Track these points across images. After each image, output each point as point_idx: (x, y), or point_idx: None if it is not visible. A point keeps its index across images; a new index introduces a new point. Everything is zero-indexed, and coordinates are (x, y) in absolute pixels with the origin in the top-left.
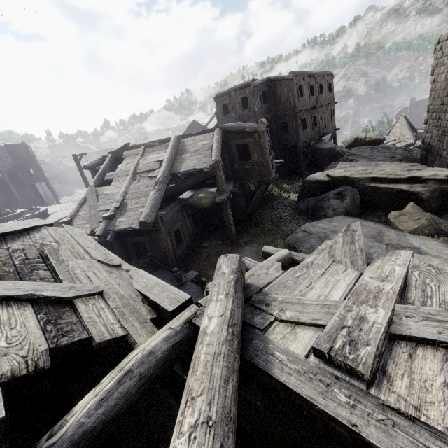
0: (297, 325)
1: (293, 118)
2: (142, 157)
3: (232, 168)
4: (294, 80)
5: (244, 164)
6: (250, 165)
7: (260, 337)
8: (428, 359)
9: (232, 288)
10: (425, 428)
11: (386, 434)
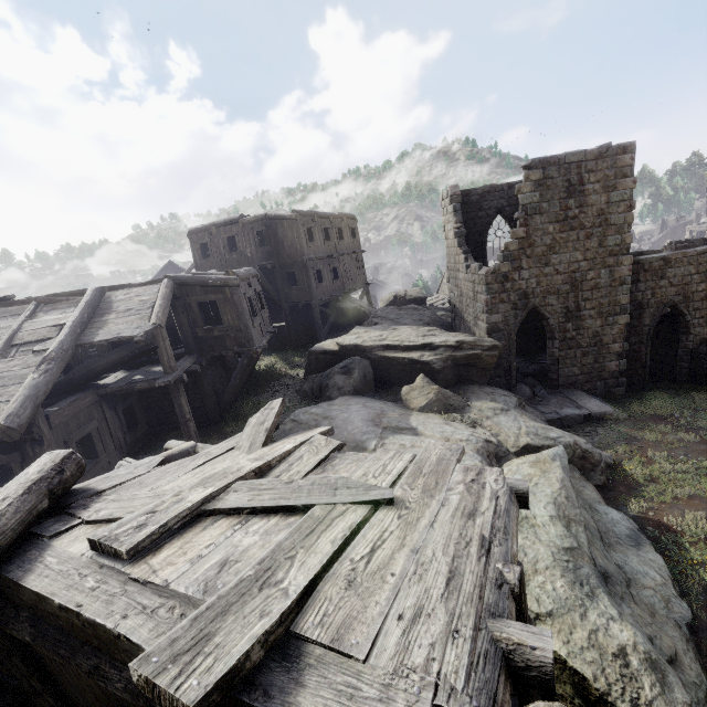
0: (107, 523)
1: (303, 268)
2: (29, 318)
3: (195, 335)
4: (299, 220)
5: (213, 330)
6: (221, 331)
7: (42, 546)
8: (219, 527)
9: (21, 489)
10: (153, 587)
11: (107, 604)
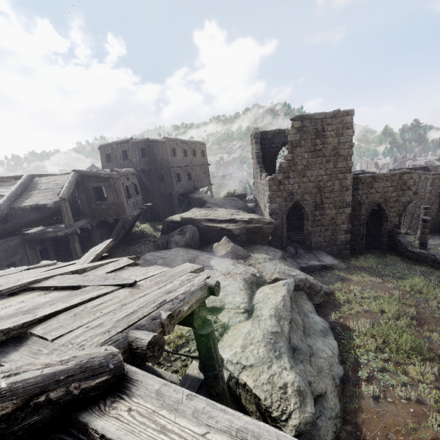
0: None
1: (168, 172)
2: None
3: (90, 207)
4: (167, 143)
5: (101, 204)
6: (106, 205)
7: None
8: (32, 295)
9: None
10: None
11: None
